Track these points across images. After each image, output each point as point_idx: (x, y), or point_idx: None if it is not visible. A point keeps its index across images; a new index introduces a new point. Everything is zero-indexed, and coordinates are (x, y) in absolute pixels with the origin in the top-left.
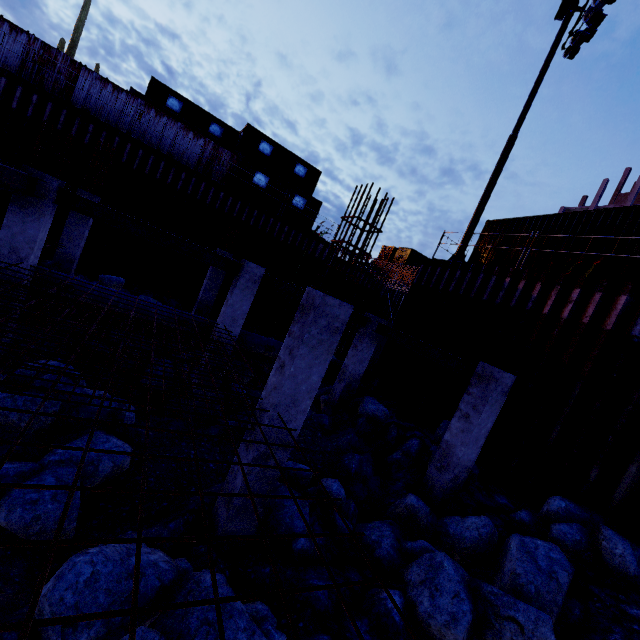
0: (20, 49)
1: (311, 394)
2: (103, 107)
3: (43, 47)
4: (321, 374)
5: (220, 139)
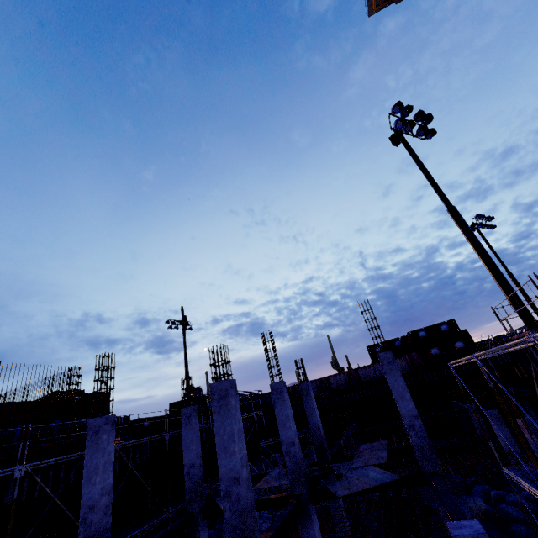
0: (343, 378)
1: (511, 438)
2: (370, 375)
3: (346, 372)
4: (508, 431)
5: (402, 345)
